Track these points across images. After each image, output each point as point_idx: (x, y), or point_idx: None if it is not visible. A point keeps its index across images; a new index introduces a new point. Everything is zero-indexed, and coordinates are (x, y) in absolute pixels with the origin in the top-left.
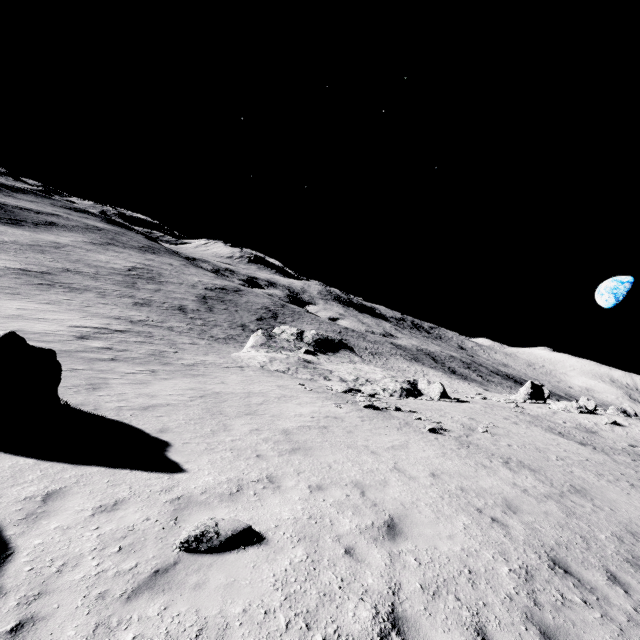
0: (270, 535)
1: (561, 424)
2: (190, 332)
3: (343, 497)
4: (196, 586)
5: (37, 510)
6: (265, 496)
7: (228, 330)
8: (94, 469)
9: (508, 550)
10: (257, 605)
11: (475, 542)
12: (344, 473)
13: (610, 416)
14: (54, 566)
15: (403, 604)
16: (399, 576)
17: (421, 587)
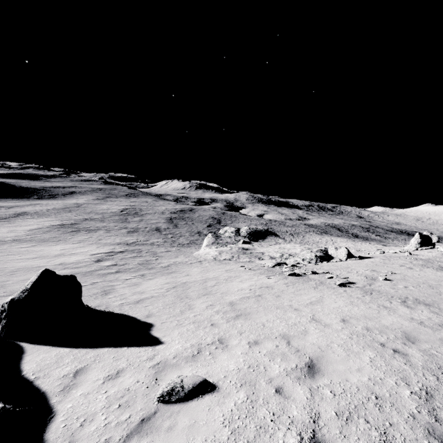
0: (220, 384)
1: None
2: (165, 244)
3: (273, 348)
4: (169, 429)
5: (70, 383)
6: (217, 354)
7: (189, 237)
8: (105, 350)
9: (409, 375)
10: (211, 440)
11: (380, 372)
12: (274, 329)
13: None
14: (78, 422)
15: (322, 430)
16: (318, 407)
17: (336, 414)
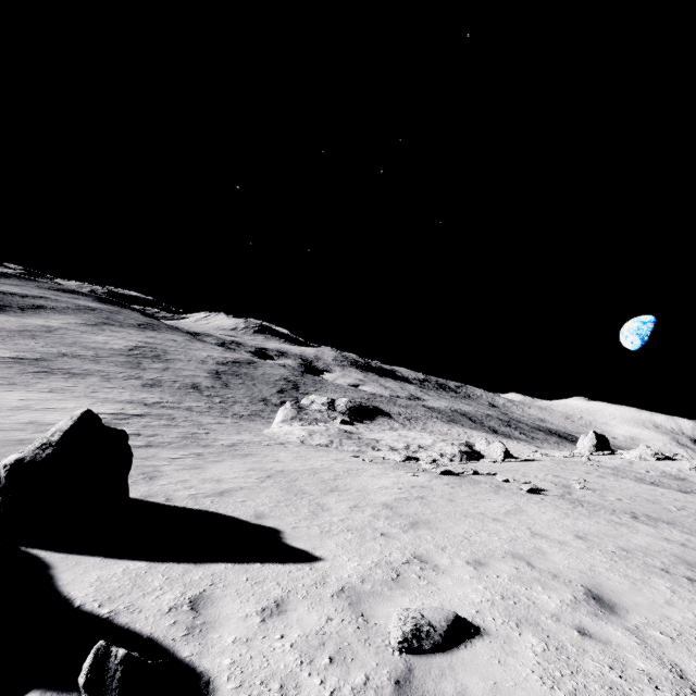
0: (481, 623)
1: (646, 473)
2: (211, 411)
3: (514, 571)
4: (459, 695)
5: (195, 622)
6: (432, 578)
7: (250, 406)
8: (220, 566)
9: None
10: None
11: None
12: (488, 544)
13: (689, 460)
14: (272, 690)
15: None
16: (666, 655)
17: None
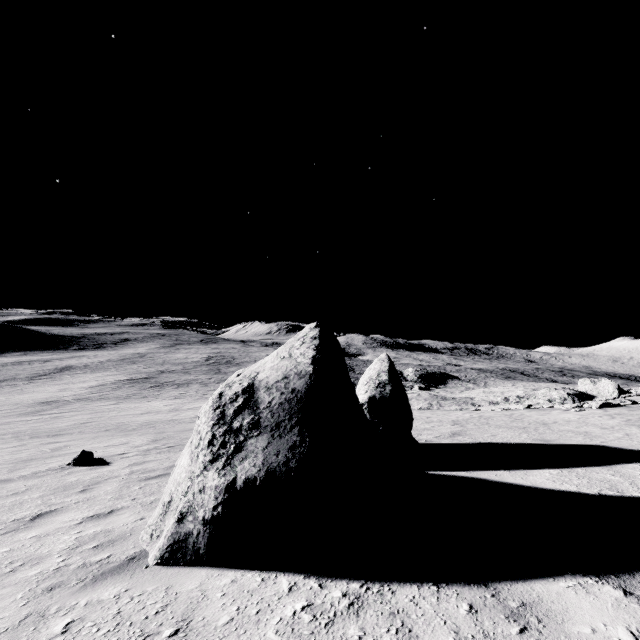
0: None
1: None
2: None
3: None
4: None
5: None
6: None
7: None
8: (632, 465)
9: None
10: None
11: None
12: None
13: None
14: None
15: None
16: None
17: None
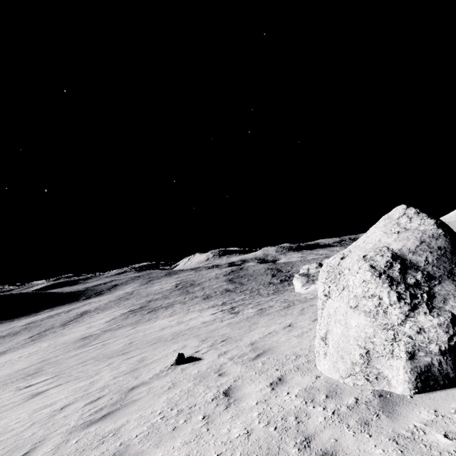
0: None
1: None
2: (255, 297)
3: None
4: None
5: None
6: None
7: (267, 288)
8: None
9: None
10: None
11: None
12: None
13: None
14: None
15: None
16: None
17: None
